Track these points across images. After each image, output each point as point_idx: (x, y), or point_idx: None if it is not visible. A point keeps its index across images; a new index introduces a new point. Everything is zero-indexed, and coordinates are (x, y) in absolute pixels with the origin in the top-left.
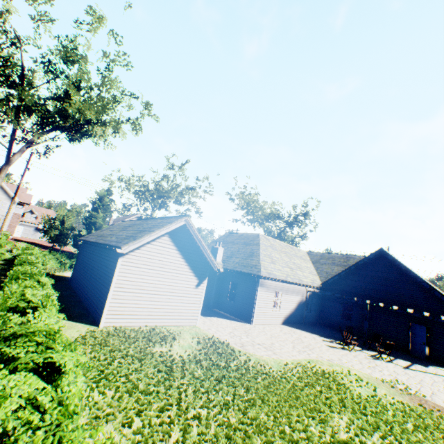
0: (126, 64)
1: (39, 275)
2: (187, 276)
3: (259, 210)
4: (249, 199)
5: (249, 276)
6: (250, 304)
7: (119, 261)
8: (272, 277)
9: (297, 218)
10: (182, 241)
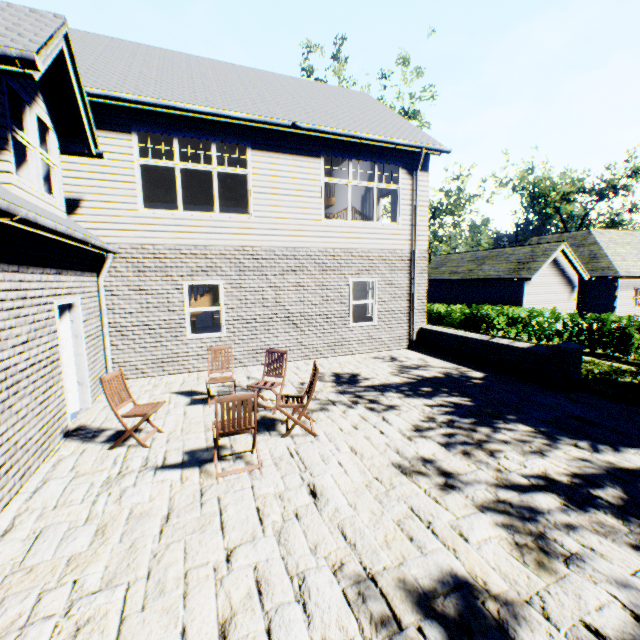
0: (431, 97)
1: (485, 305)
2: (562, 289)
3: (550, 189)
4: (534, 178)
5: (601, 279)
6: (608, 304)
7: (524, 288)
8: (631, 275)
9: (614, 183)
10: (556, 262)
